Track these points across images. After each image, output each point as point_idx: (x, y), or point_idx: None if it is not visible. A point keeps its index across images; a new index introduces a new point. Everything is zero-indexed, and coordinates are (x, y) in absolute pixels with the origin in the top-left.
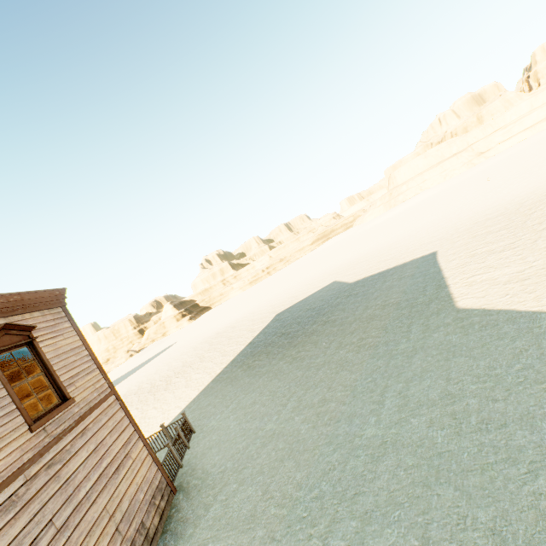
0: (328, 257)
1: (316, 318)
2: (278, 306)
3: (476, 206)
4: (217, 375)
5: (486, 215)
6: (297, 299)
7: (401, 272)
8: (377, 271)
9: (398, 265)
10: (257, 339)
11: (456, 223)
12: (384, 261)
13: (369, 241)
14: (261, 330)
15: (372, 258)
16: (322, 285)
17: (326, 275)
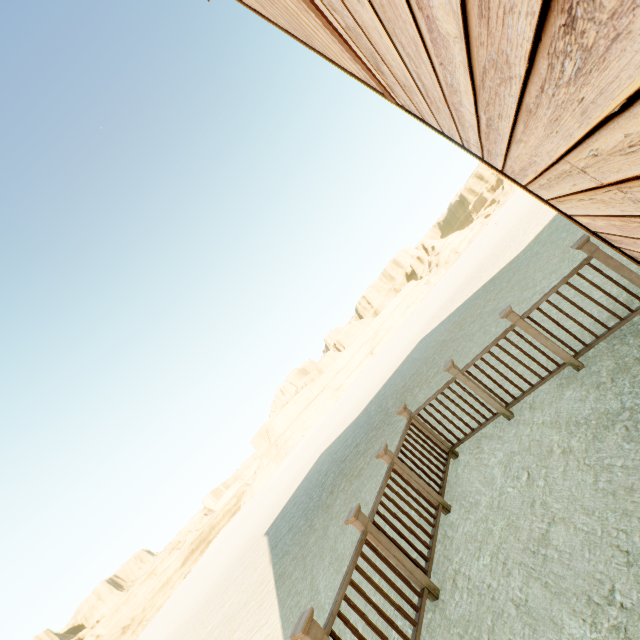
0: (246, 520)
1: (374, 416)
2: (245, 548)
3: (397, 351)
4: (277, 581)
5: (421, 329)
6: (280, 506)
7: (413, 353)
8: (378, 389)
9: (398, 366)
10: (287, 528)
11: (400, 352)
12: (369, 395)
13: (304, 454)
14: (268, 541)
15: (343, 420)
16: (306, 471)
17: (290, 483)
